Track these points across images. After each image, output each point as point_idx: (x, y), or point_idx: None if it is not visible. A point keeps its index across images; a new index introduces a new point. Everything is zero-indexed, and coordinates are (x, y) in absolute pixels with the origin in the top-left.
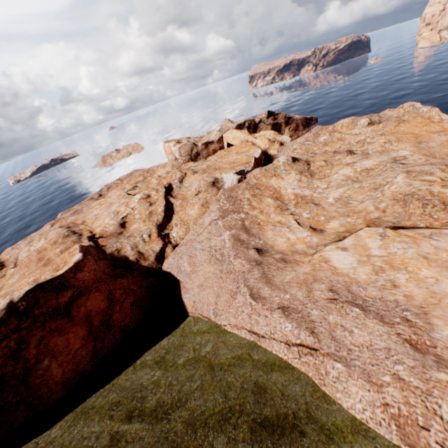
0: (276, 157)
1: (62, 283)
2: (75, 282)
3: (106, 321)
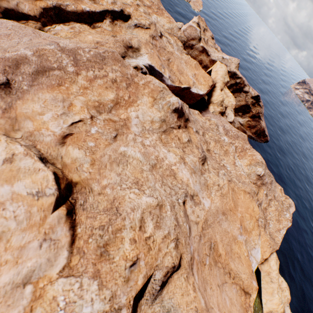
0: (206, 113)
1: None
2: None
3: None
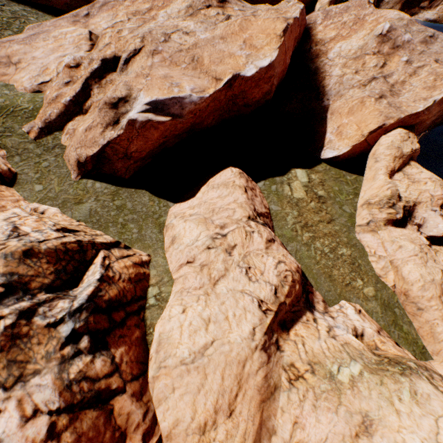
0: (307, 16)
1: None
2: None
3: None
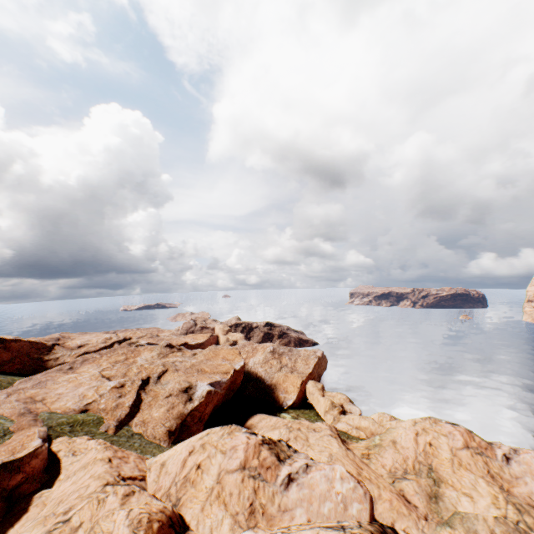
0: None
1: (4, 341)
2: (9, 344)
3: (1, 364)
